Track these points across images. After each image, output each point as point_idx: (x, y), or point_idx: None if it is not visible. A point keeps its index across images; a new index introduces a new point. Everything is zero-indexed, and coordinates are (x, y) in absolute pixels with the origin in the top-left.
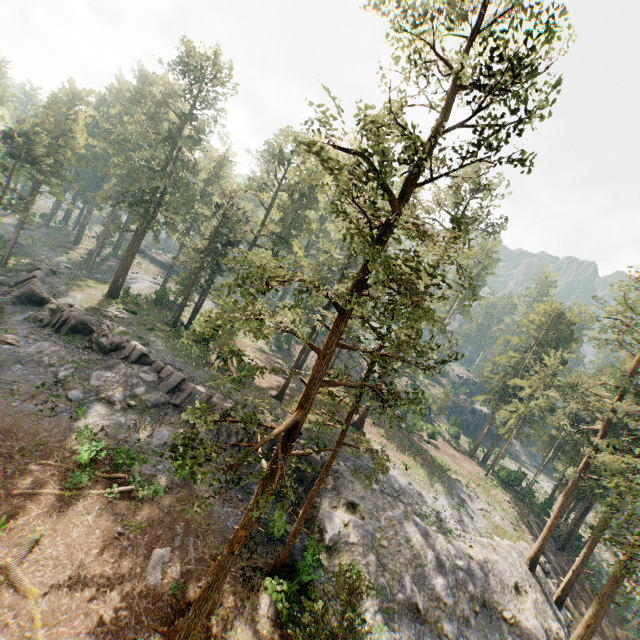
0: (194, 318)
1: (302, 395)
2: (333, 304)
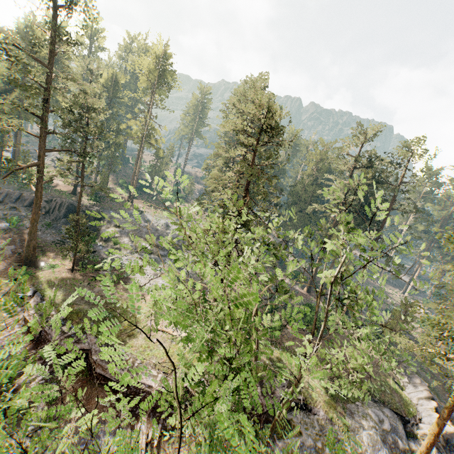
0: (1, 161)
1: (38, 157)
2: (34, 114)
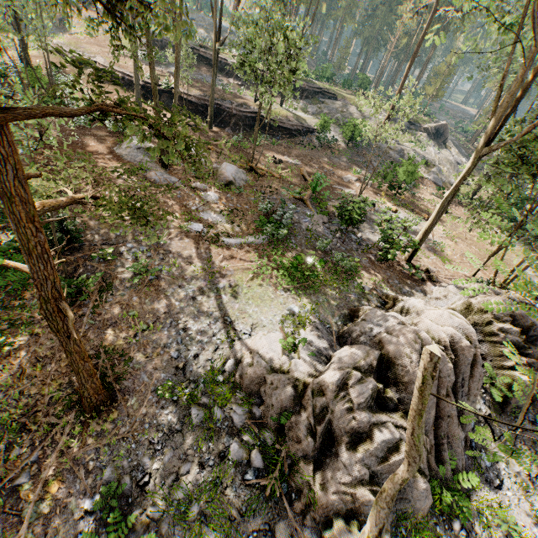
0: None
1: None
2: None
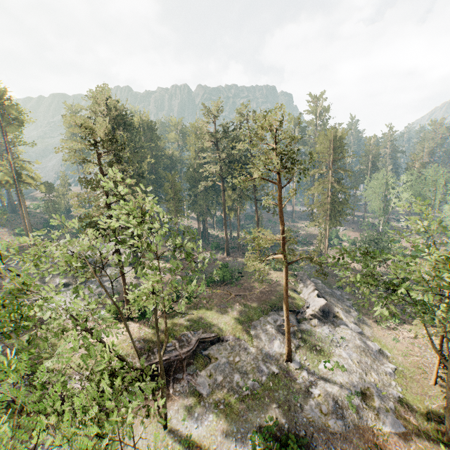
0: None
1: None
2: None
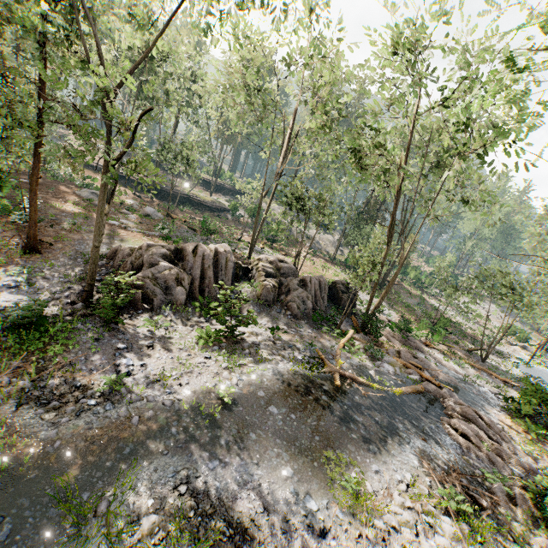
0: None
1: None
2: None
